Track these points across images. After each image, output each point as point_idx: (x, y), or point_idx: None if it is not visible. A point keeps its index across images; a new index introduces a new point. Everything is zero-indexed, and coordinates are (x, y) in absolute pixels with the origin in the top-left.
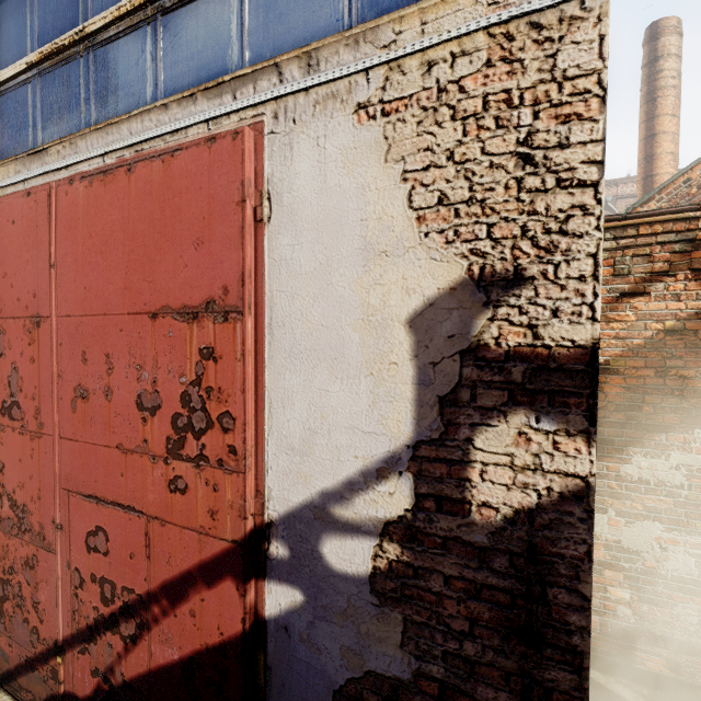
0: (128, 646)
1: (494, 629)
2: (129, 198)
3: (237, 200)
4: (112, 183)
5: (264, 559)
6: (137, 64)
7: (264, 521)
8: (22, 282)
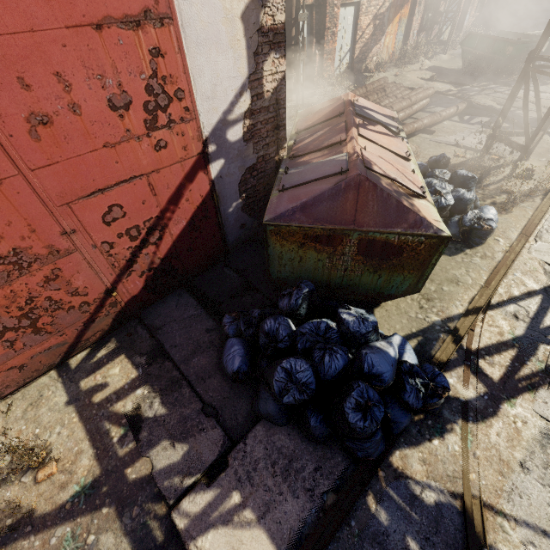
0: (158, 244)
1: (271, 131)
2: None
3: None
4: None
5: (207, 156)
6: None
7: (204, 140)
8: None
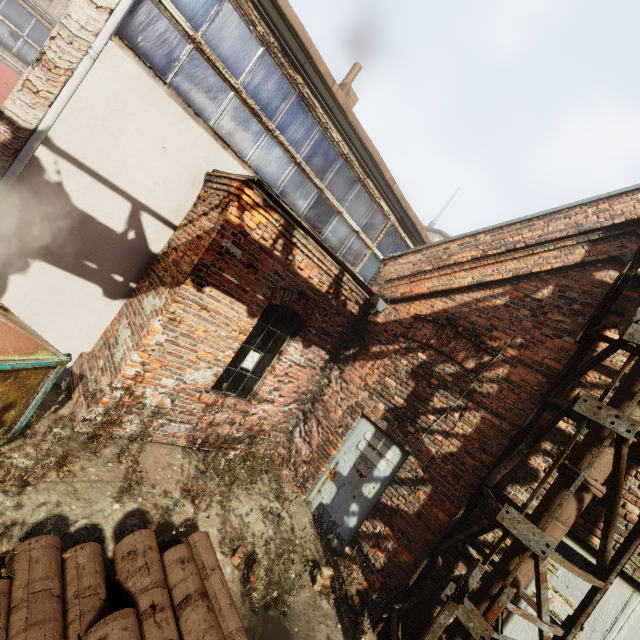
0: None
1: None
2: None
3: None
4: None
5: None
6: None
7: None
8: None
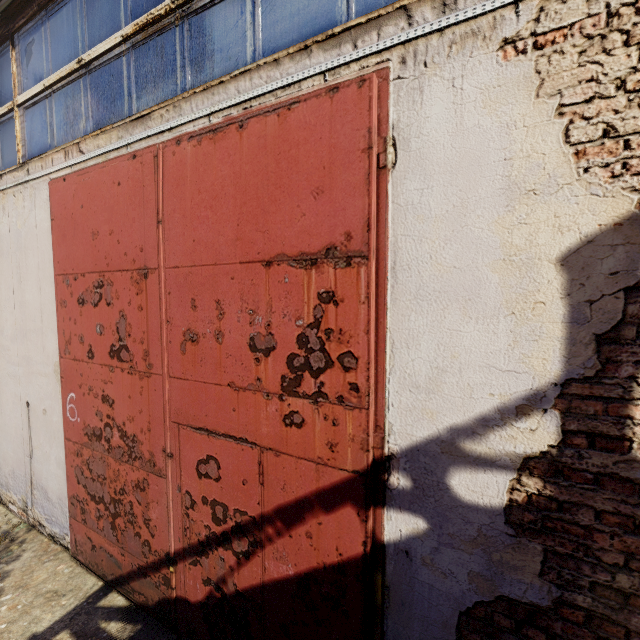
0: (241, 561)
1: None
2: (241, 154)
3: (362, 148)
4: (222, 140)
5: (383, 488)
6: (236, 25)
7: (384, 454)
8: (129, 238)
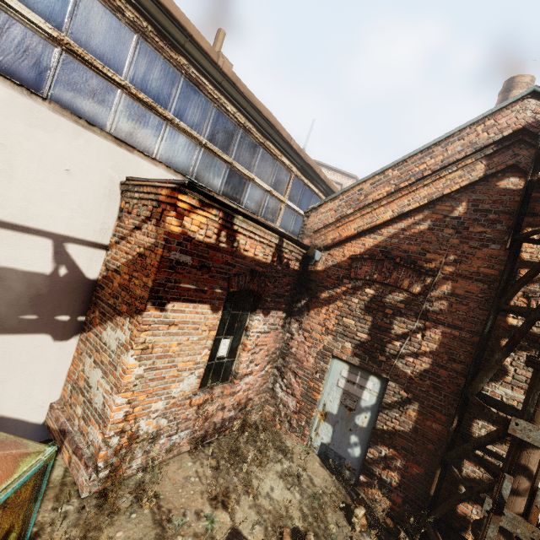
0: None
1: None
2: None
3: None
4: None
5: None
6: None
7: None
8: None
